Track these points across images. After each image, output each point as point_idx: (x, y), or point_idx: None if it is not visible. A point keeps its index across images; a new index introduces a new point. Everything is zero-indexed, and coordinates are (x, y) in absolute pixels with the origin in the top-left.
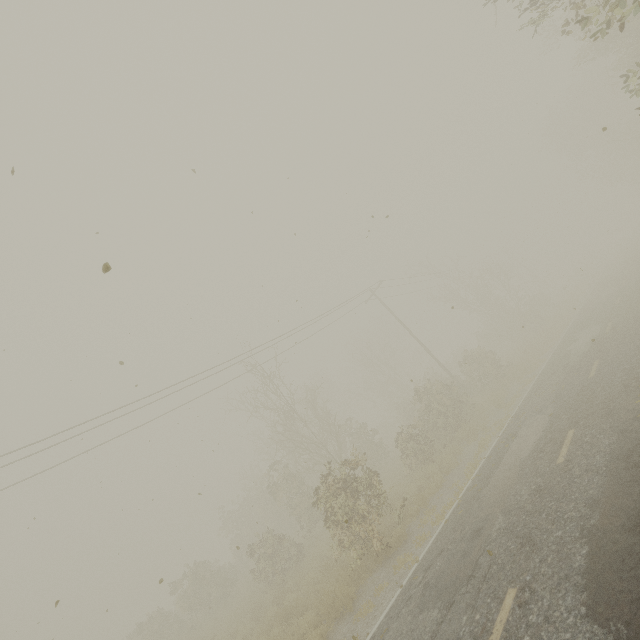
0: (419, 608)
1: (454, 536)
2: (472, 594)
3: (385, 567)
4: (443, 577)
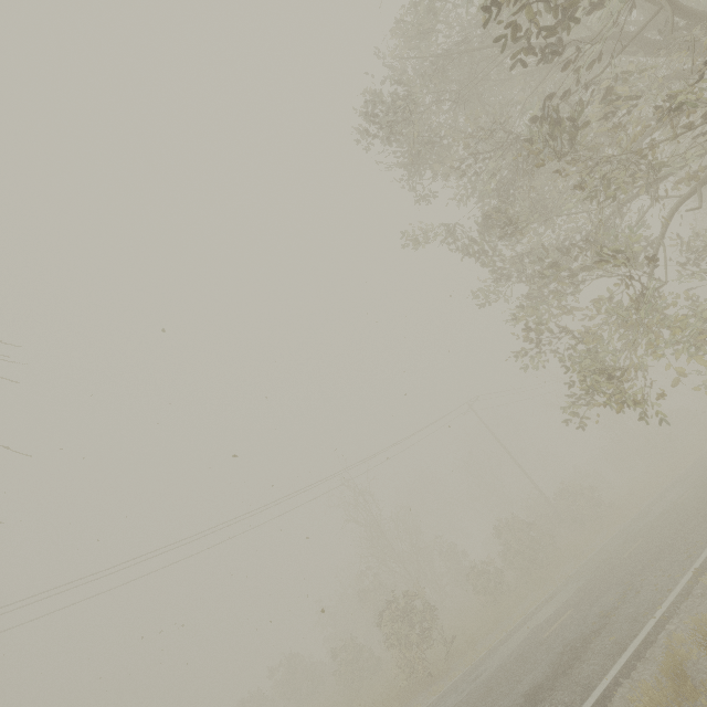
0: None
1: (466, 678)
2: None
3: (425, 692)
4: (443, 705)
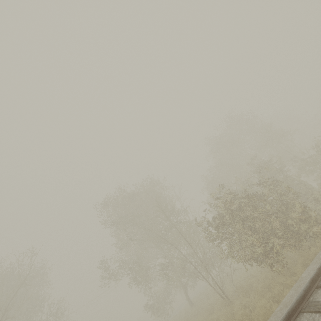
0: None
1: None
2: None
3: None
4: None
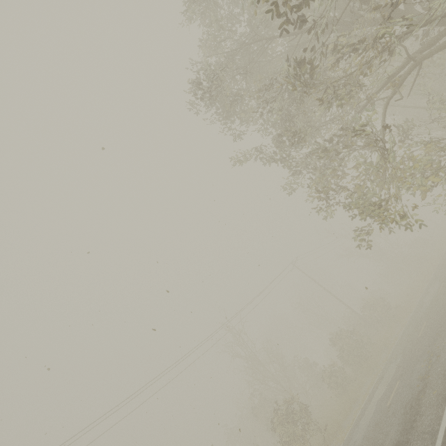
0: None
1: None
2: None
3: None
4: None
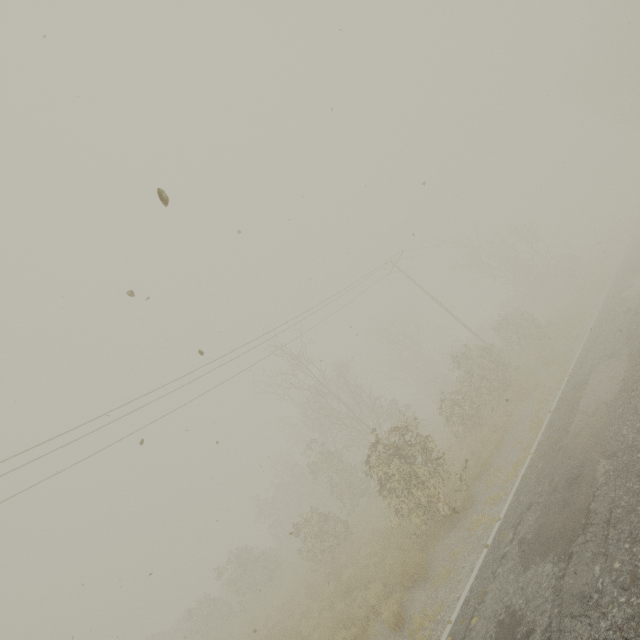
0: (522, 565)
1: (541, 489)
2: (597, 542)
3: (455, 532)
4: (544, 530)
